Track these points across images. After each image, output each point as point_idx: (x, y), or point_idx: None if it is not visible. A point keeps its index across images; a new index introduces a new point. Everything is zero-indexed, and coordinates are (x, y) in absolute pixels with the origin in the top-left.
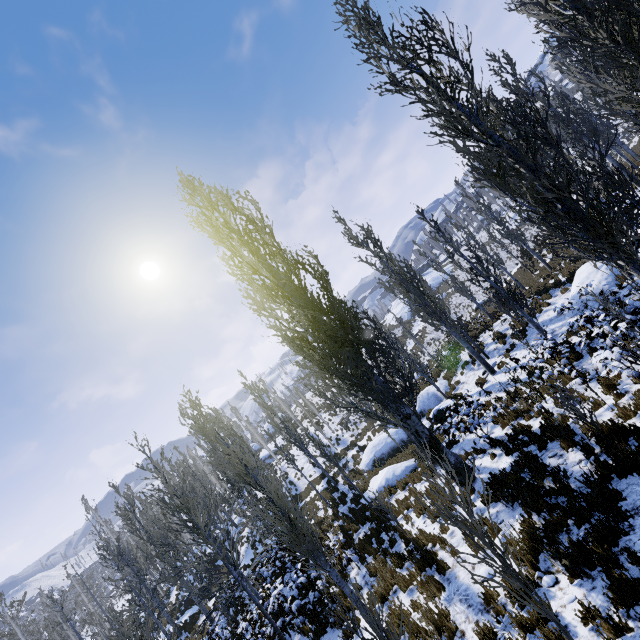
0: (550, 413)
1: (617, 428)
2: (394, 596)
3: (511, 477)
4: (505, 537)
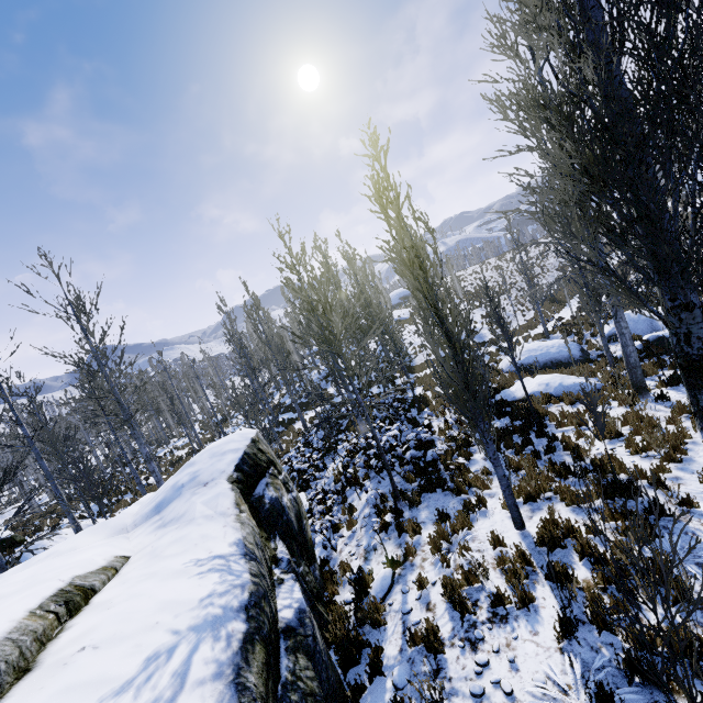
0: None
1: None
2: (546, 503)
3: None
4: None
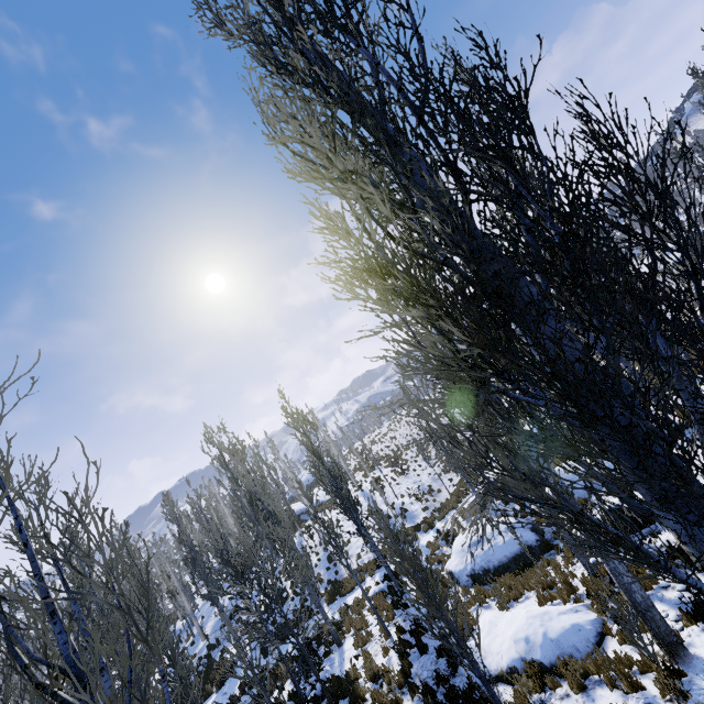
0: None
1: None
2: None
3: None
4: None
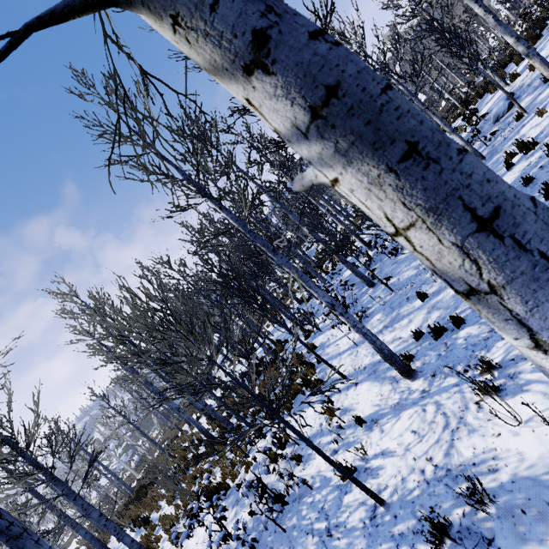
0: None
1: None
2: None
3: None
4: None
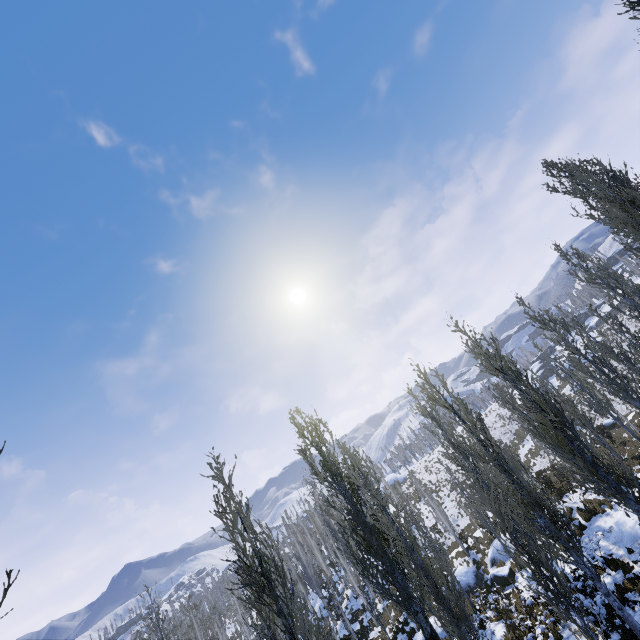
0: None
1: None
2: None
3: None
4: None
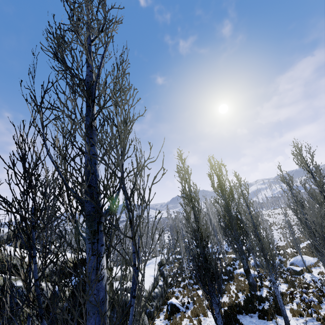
0: (294, 298)
1: (279, 308)
2: None
3: (254, 296)
4: (232, 299)
